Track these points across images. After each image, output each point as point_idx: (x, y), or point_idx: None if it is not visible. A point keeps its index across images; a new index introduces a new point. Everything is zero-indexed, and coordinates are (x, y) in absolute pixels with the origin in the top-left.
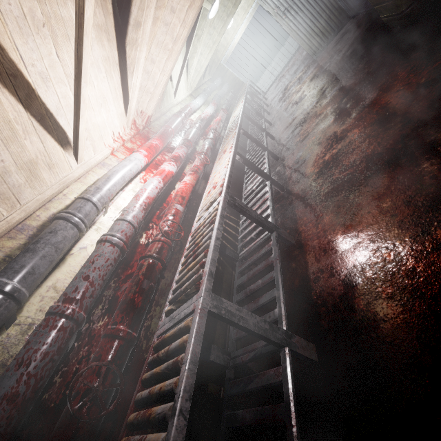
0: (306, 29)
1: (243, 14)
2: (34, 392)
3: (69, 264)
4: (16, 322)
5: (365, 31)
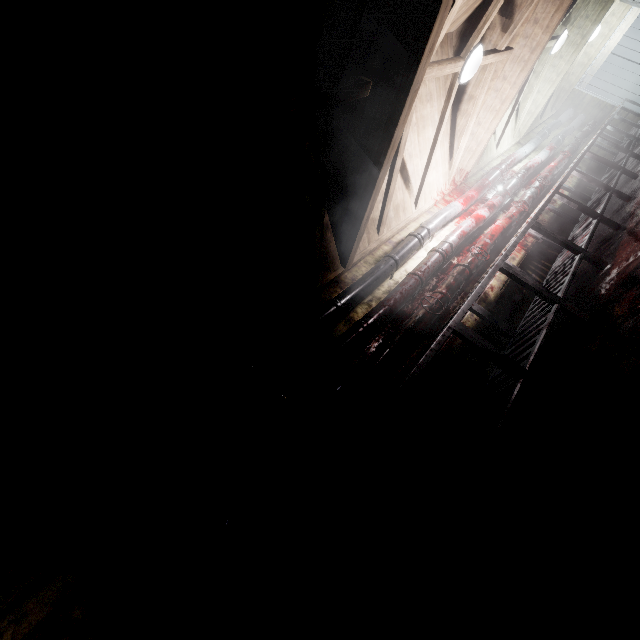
0: None
1: (623, 10)
2: (407, 297)
3: (411, 263)
4: (392, 279)
5: None
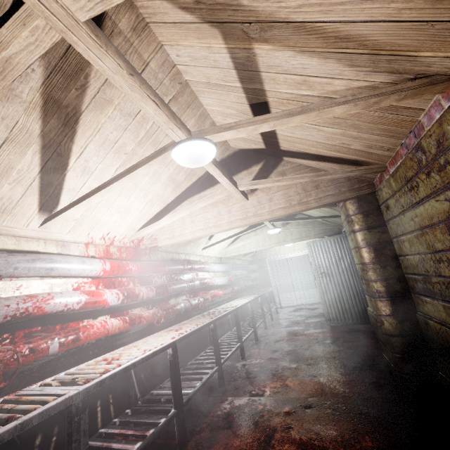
0: (332, 297)
1: (302, 247)
2: None
3: None
4: None
5: (372, 347)
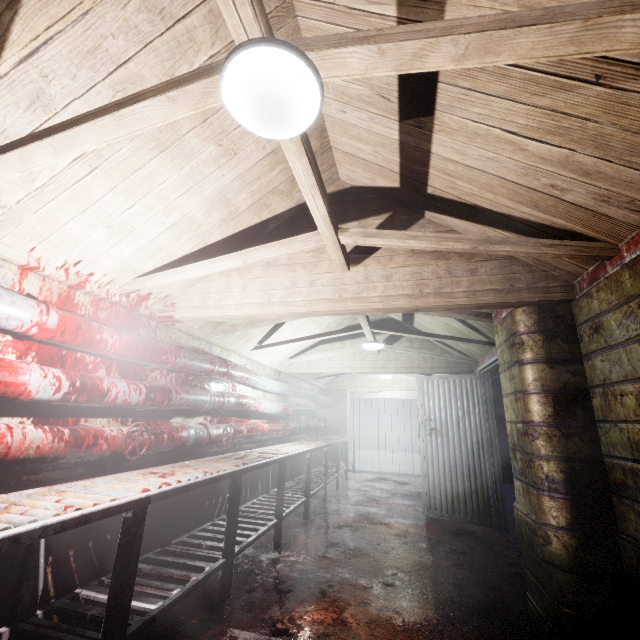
0: (440, 471)
1: (404, 386)
2: None
3: None
4: None
5: (498, 573)
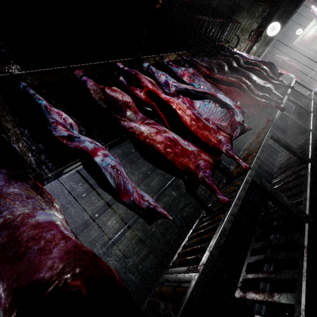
0: None
1: None
2: None
3: None
4: None
5: None
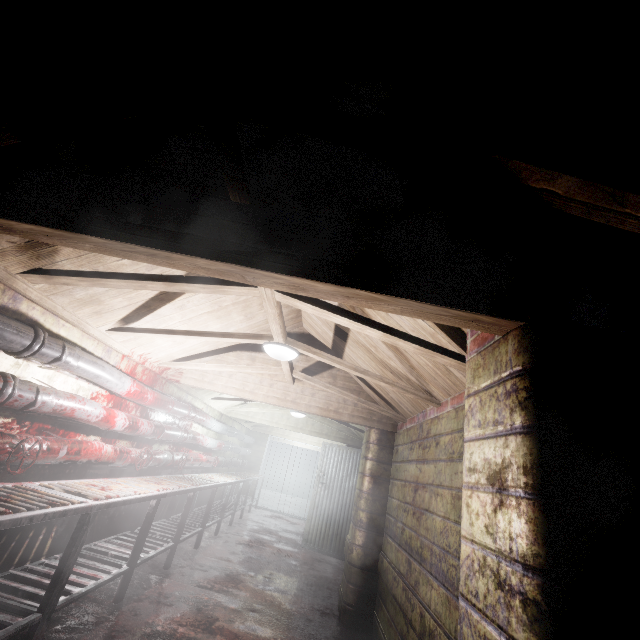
0: (321, 515)
1: (316, 441)
2: None
3: None
4: None
5: (334, 582)
